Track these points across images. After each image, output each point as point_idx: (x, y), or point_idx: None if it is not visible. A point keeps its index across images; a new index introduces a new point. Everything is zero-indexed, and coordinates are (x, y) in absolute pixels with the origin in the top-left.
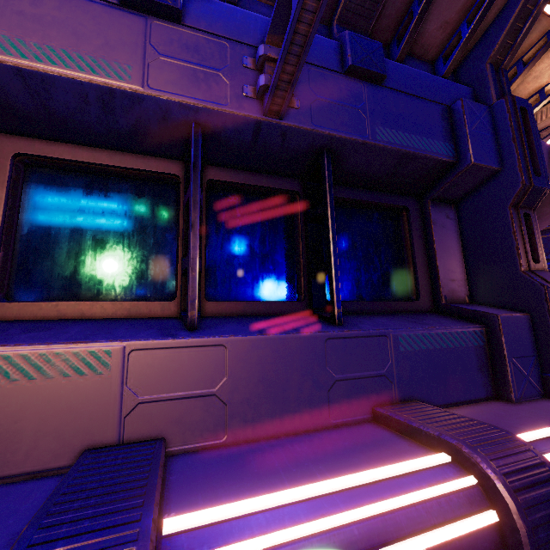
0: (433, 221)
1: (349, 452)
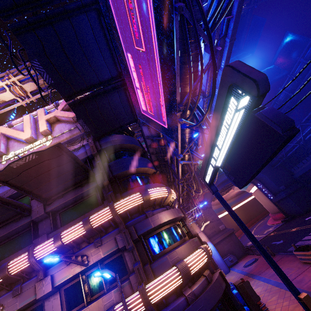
0: (125, 255)
1: None
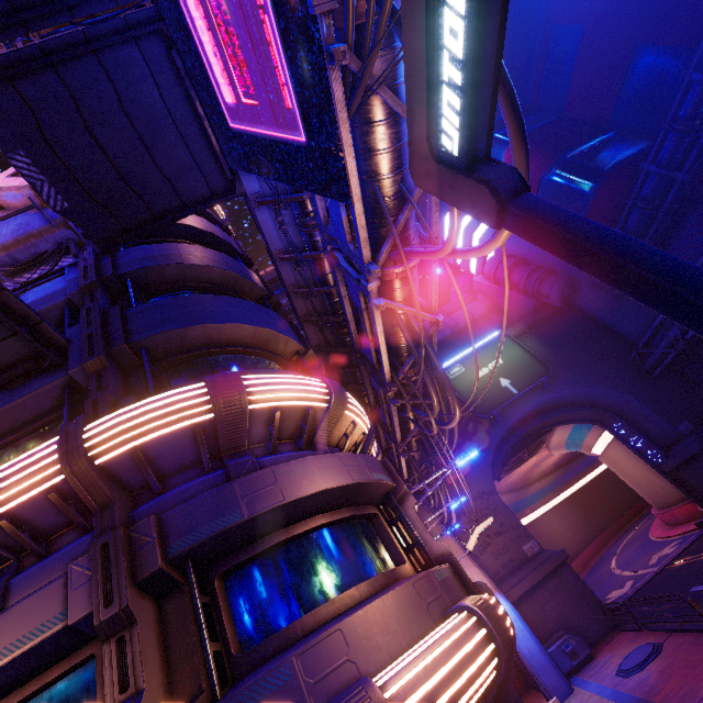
0: (105, 659)
1: None
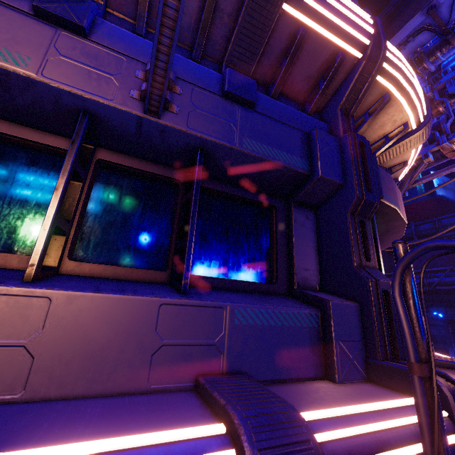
0: (294, 219)
1: (135, 417)
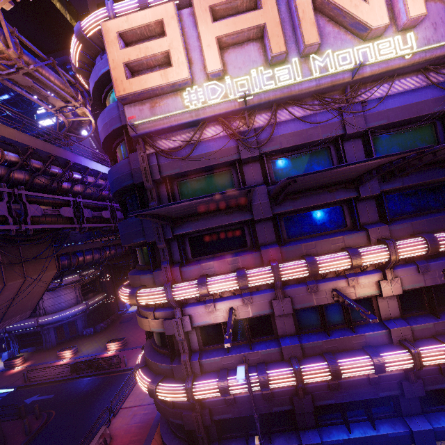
0: None
1: None
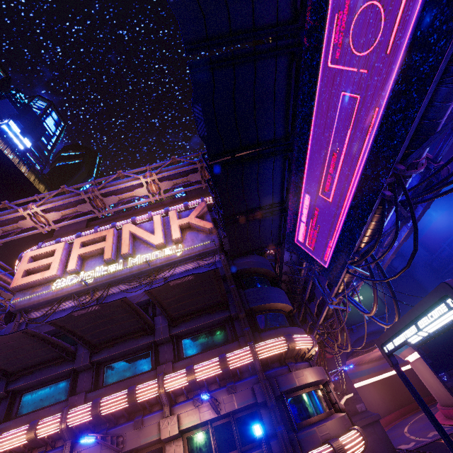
0: (262, 413)
1: None
